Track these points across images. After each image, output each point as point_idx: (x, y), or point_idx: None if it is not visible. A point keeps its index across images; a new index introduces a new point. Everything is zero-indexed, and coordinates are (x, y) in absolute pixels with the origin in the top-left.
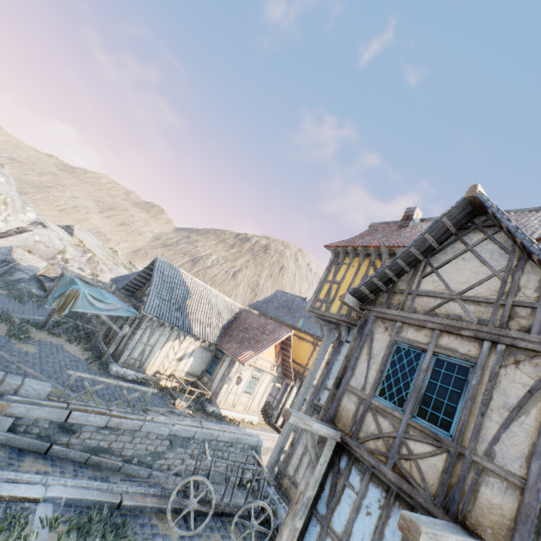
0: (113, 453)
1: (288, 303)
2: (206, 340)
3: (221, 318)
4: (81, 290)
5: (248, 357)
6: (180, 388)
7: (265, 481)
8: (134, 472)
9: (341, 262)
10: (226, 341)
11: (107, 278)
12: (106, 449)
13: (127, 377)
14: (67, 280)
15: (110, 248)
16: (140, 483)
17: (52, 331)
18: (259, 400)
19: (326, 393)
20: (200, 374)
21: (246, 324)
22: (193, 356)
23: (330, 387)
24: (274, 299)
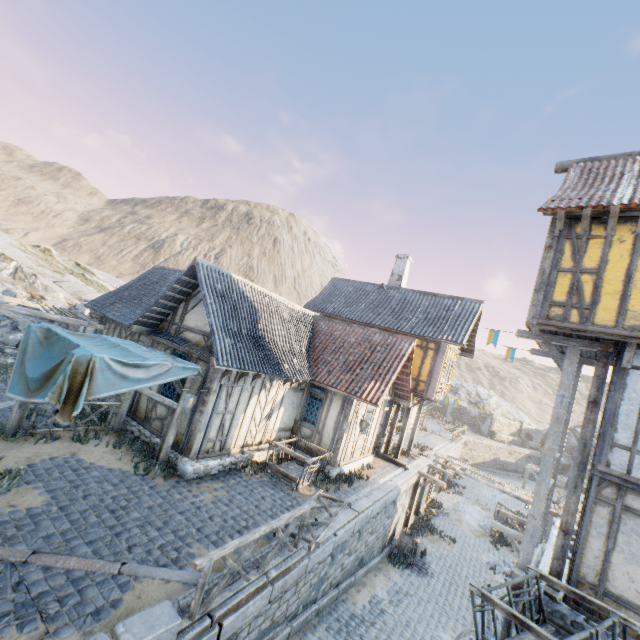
0: (277, 624)
1: (359, 294)
2: (301, 379)
3: (300, 338)
4: (95, 357)
5: (377, 394)
6: (282, 457)
7: (626, 634)
8: (302, 625)
9: (586, 235)
10: (326, 373)
11: (62, 300)
12: (268, 628)
13: (210, 472)
14: (36, 334)
15: (34, 247)
16: (319, 638)
17: (37, 432)
18: (372, 435)
19: (621, 453)
20: (293, 424)
21: (337, 340)
22: (282, 405)
23: (625, 444)
24: (336, 292)
